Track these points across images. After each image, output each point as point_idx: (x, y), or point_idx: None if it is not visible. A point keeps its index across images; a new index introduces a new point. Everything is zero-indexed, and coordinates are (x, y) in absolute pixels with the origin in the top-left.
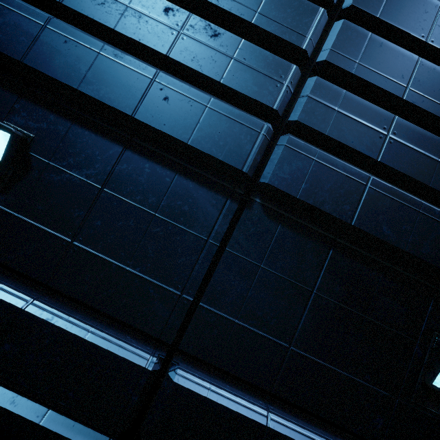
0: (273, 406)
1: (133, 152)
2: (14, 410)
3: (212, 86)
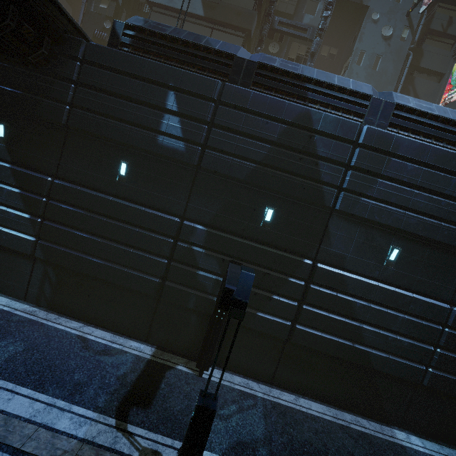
0: None
1: (431, 248)
2: (416, 320)
3: None
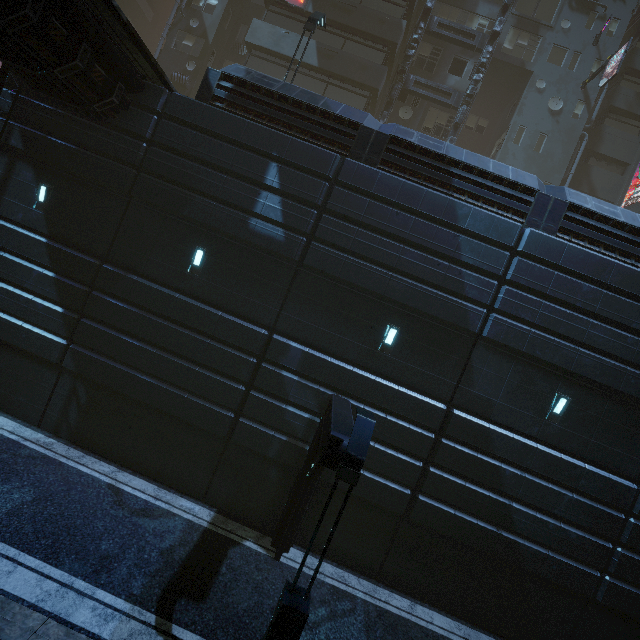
0: None
1: (612, 400)
2: (588, 502)
3: None
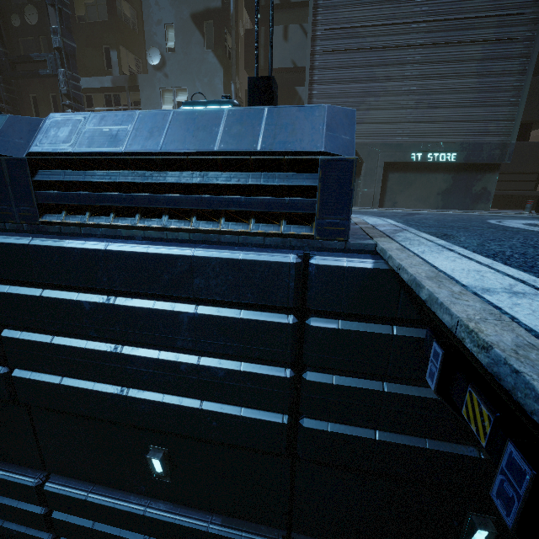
0: (97, 487)
1: None
2: (7, 503)
3: None
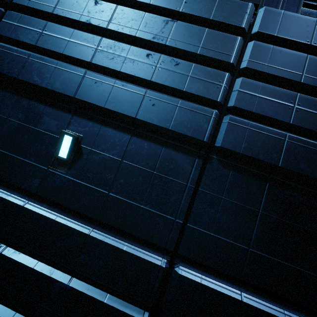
0: (243, 289)
1: (137, 137)
2: (90, 294)
3: (178, 93)
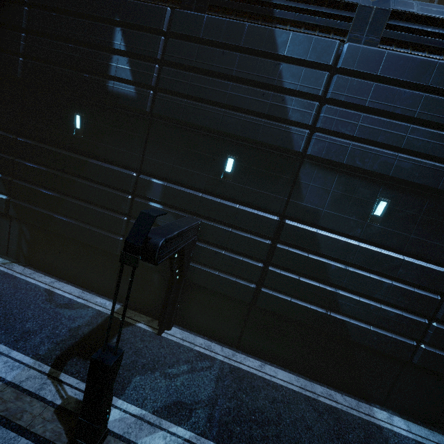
0: None
1: (432, 199)
2: (406, 288)
3: None
